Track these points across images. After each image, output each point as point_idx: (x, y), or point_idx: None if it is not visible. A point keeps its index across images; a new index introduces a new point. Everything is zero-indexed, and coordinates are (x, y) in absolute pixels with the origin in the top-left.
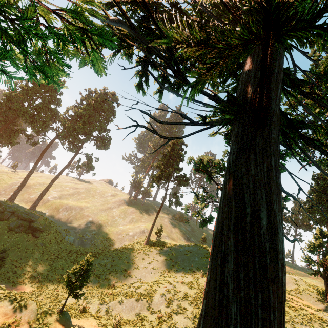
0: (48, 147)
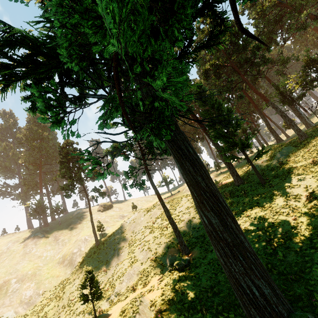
0: None
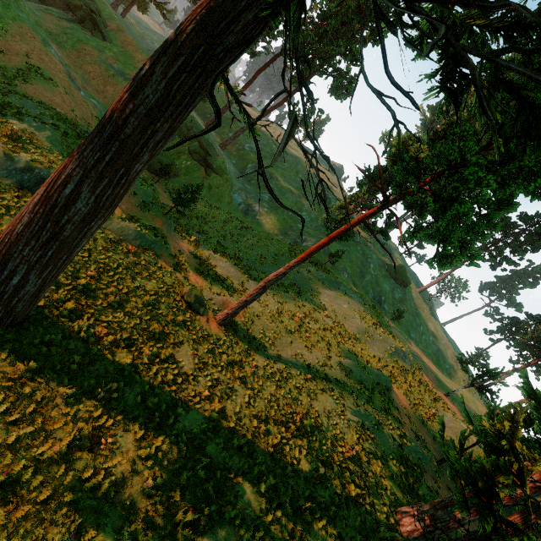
0: (266, 67)
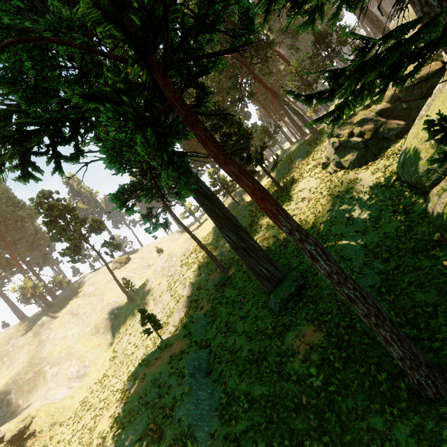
0: None
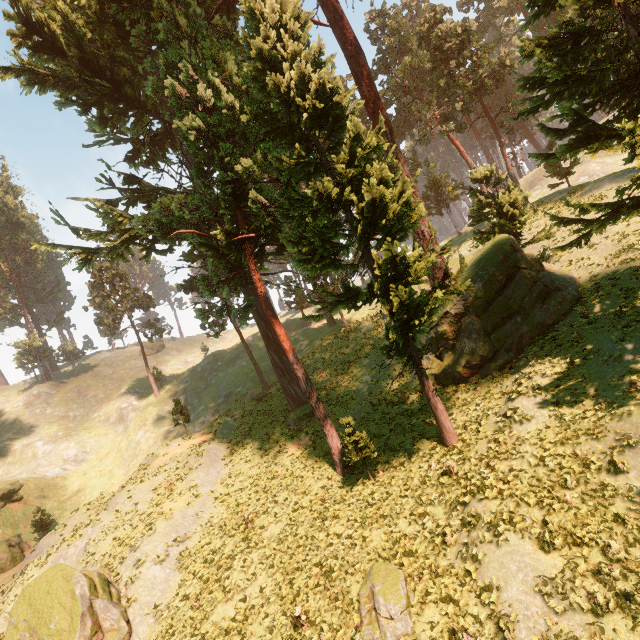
0: None
